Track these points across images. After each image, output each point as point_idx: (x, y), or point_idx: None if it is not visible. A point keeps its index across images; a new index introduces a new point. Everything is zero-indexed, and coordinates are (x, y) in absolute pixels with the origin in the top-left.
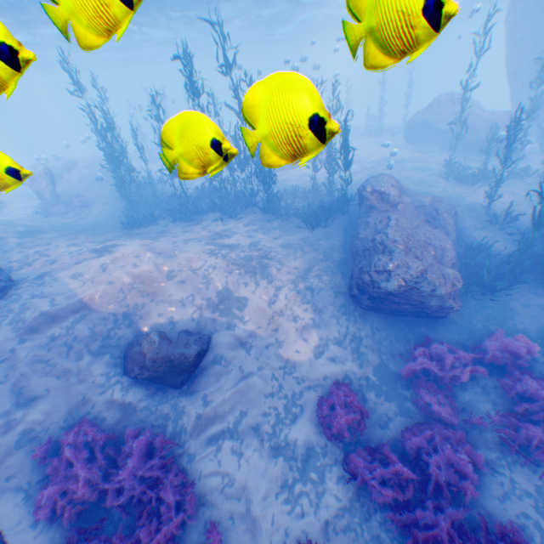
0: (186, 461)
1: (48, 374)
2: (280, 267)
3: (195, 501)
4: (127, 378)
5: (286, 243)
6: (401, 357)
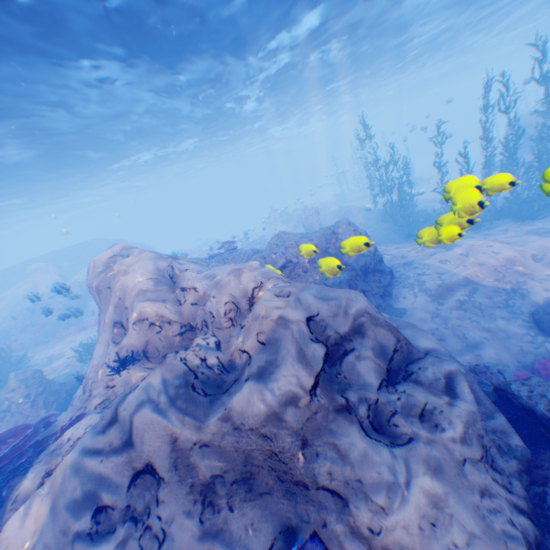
0: None
1: (475, 327)
2: None
3: None
4: (549, 339)
5: None
6: None
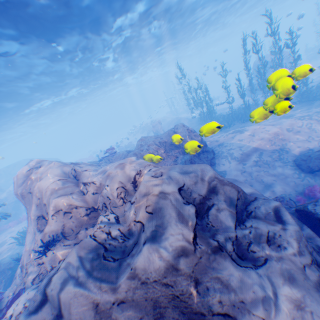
0: None
1: (267, 175)
2: None
3: None
4: (307, 174)
5: None
6: None
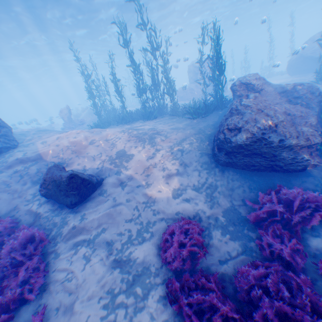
0: (52, 257)
1: (4, 190)
2: (164, 139)
3: (42, 288)
4: (44, 198)
5: (175, 127)
6: (250, 202)
